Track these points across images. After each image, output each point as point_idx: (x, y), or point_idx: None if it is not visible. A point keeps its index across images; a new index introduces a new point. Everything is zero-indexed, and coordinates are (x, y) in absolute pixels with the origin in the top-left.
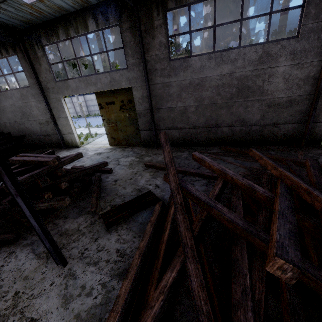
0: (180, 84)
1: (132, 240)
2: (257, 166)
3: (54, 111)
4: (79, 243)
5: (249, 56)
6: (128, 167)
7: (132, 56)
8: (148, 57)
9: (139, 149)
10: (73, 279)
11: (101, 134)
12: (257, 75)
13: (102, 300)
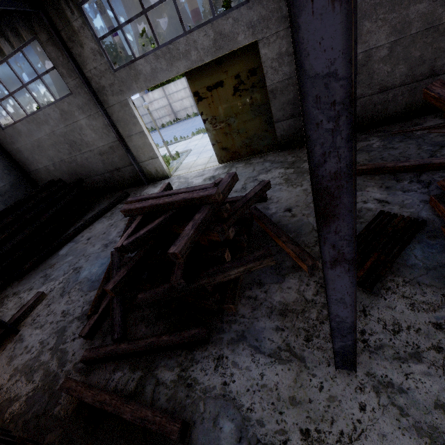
0: (361, 3)
1: None
2: None
3: (120, 127)
4: None
5: None
6: (287, 185)
7: None
8: None
9: (275, 155)
10: (400, 394)
11: (185, 151)
12: None
13: None
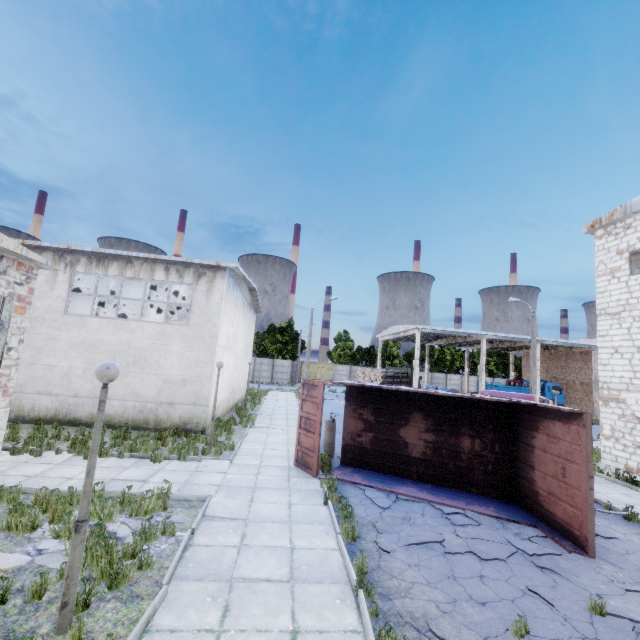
0: None
1: None
2: None
3: None
4: None
5: None
6: None
7: None
8: None
9: None
10: None
11: None
12: None
13: None
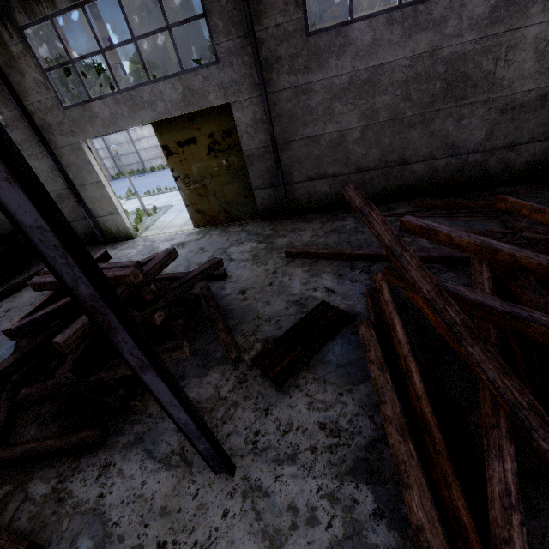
0: (331, 85)
1: (339, 401)
2: (498, 227)
3: (71, 173)
4: (237, 424)
5: (471, 8)
6: (253, 262)
7: (226, 33)
8: (261, 32)
9: (255, 225)
10: (263, 498)
11: (164, 206)
12: (485, 50)
13: (345, 528)
